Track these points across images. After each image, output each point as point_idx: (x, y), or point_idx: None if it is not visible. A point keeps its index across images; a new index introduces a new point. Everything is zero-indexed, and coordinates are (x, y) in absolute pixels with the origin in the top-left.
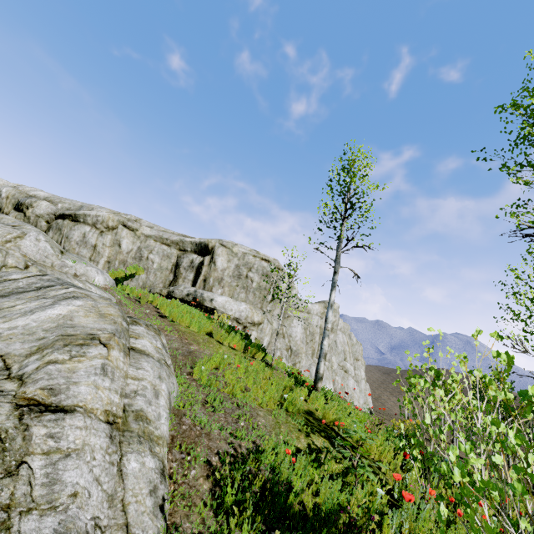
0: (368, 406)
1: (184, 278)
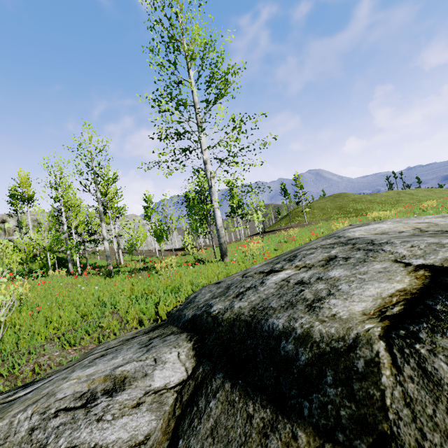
0: (146, 247)
1: (1, 235)
